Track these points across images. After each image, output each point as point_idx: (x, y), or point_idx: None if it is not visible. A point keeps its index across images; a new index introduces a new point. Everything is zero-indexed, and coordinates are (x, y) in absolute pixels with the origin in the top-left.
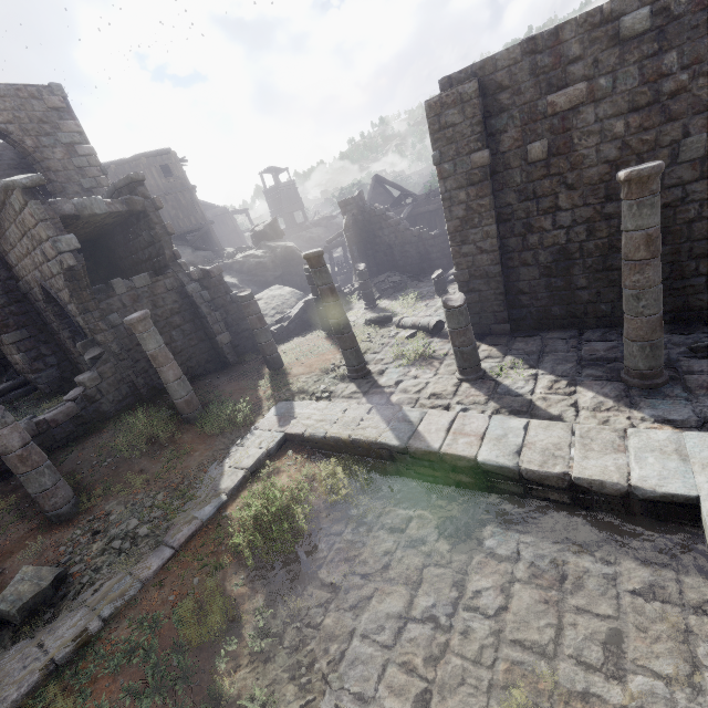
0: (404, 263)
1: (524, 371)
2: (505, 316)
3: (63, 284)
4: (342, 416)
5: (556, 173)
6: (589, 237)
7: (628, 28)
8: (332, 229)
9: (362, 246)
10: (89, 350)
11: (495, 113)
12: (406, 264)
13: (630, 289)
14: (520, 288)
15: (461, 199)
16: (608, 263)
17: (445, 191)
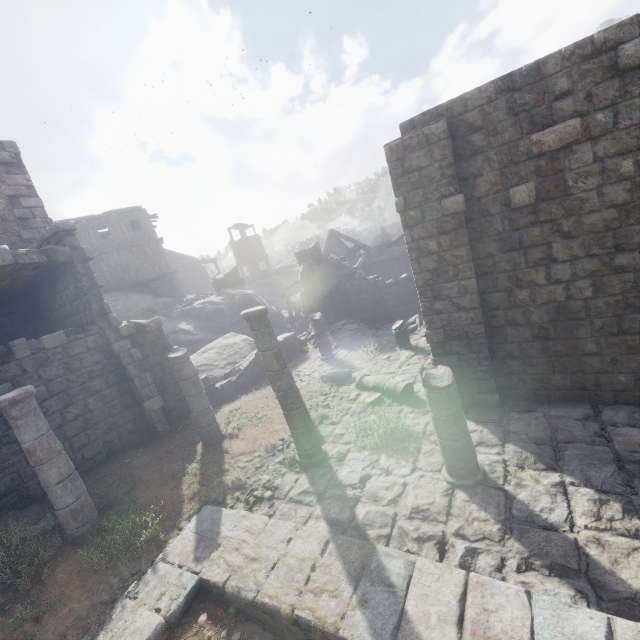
0: (360, 310)
1: (542, 474)
2: (492, 385)
3: None
4: (284, 554)
5: (548, 219)
6: (596, 293)
7: (631, 56)
8: (292, 276)
9: (318, 293)
10: None
11: (466, 155)
12: (363, 311)
13: None
14: (508, 351)
15: (432, 249)
16: (626, 325)
17: (411, 241)
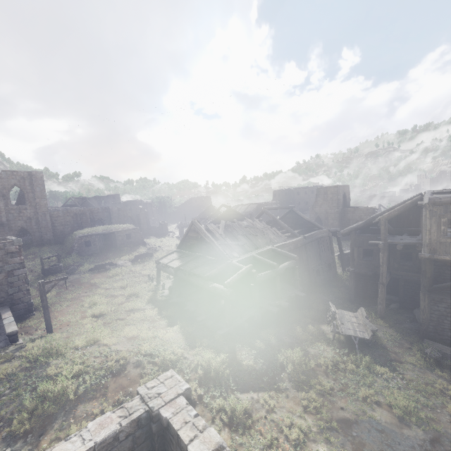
0: None
1: None
2: None
3: None
4: None
5: None
6: None
7: None
8: None
9: None
10: None
11: None
12: None
13: None
14: None
15: None
16: None
17: None
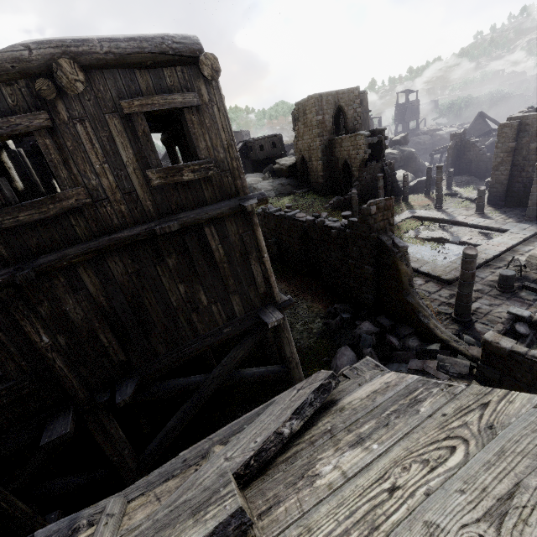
0: (475, 171)
1: (498, 214)
2: (503, 199)
3: (357, 162)
4: (432, 214)
5: None
6: None
7: None
8: (435, 138)
9: (454, 158)
10: (355, 182)
11: (522, 131)
12: (476, 172)
13: (531, 192)
14: (513, 190)
15: (501, 156)
16: None
17: (496, 152)
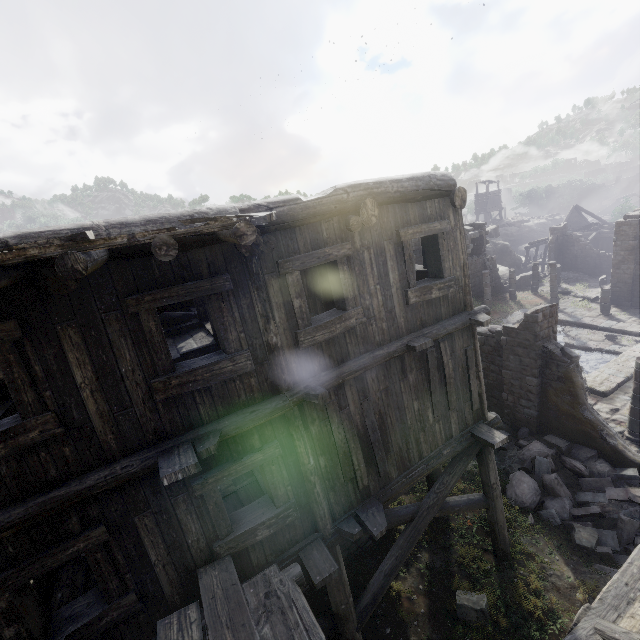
0: (582, 267)
1: (627, 316)
2: (629, 299)
3: None
4: None
5: None
6: None
7: None
8: (523, 230)
9: (557, 253)
10: None
11: None
12: (583, 268)
13: None
14: (639, 290)
15: (621, 254)
16: None
17: (615, 250)
